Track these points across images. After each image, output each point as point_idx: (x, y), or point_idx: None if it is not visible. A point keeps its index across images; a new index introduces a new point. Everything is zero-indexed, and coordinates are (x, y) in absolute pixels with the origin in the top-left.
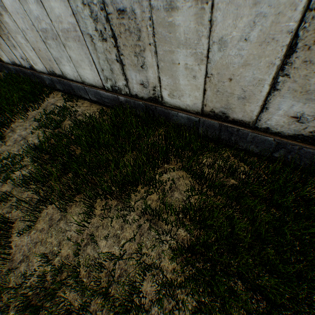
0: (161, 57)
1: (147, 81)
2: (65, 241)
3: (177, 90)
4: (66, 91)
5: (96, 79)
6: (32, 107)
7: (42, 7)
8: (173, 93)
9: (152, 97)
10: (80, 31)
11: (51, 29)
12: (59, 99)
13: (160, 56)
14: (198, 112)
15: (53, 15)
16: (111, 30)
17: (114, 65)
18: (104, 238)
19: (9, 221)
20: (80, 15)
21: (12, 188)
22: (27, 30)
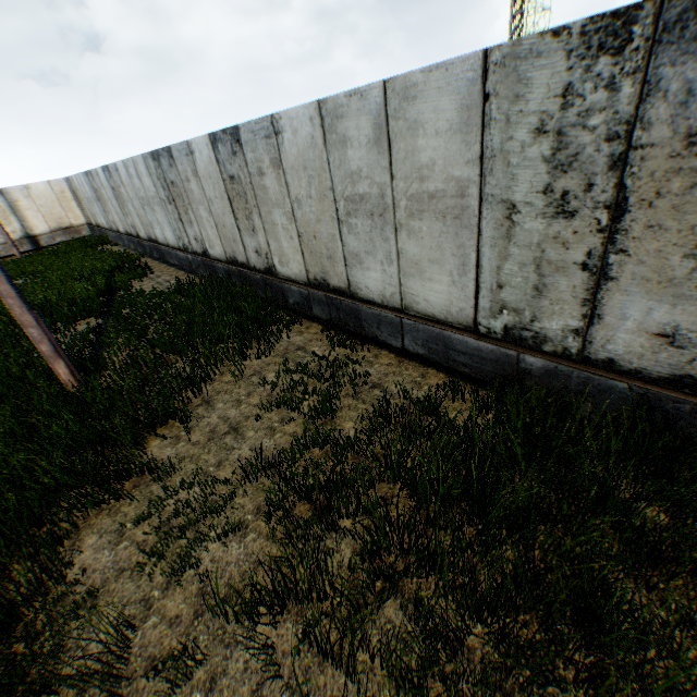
0: None
1: None
2: None
3: None
4: (333, 322)
5: (456, 305)
6: (258, 351)
7: (383, 151)
8: None
9: (693, 376)
10: (479, 195)
11: (379, 194)
12: (315, 339)
13: None
14: None
15: (407, 164)
16: (618, 188)
17: (562, 277)
18: None
19: None
20: (508, 157)
21: (193, 608)
22: (307, 199)
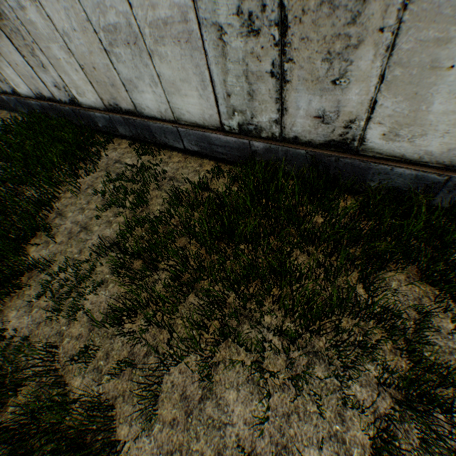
0: (402, 57)
1: (337, 111)
2: (230, 450)
3: (414, 125)
4: (136, 137)
5: (207, 113)
6: (85, 170)
7: None
8: (398, 131)
9: (335, 140)
10: (197, 20)
11: (126, 23)
12: (126, 152)
13: (400, 55)
14: (450, 166)
15: None
16: (281, 8)
17: (262, 84)
18: (312, 443)
19: (106, 406)
20: None
21: (88, 329)
22: (73, 33)
